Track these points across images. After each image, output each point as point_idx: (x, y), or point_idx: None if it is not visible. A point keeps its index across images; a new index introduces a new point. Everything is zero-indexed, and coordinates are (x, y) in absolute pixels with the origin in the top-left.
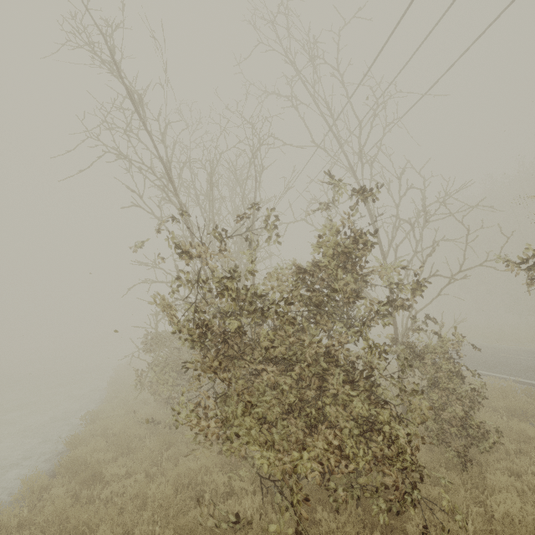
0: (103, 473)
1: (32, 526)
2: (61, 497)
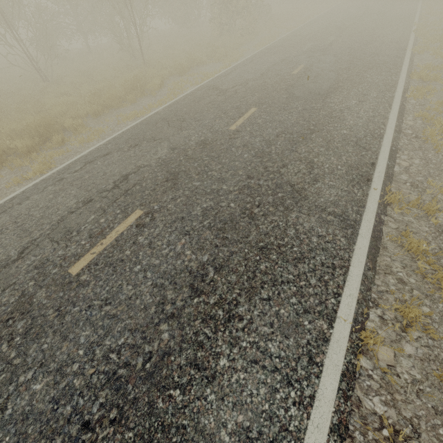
0: None
1: None
2: None
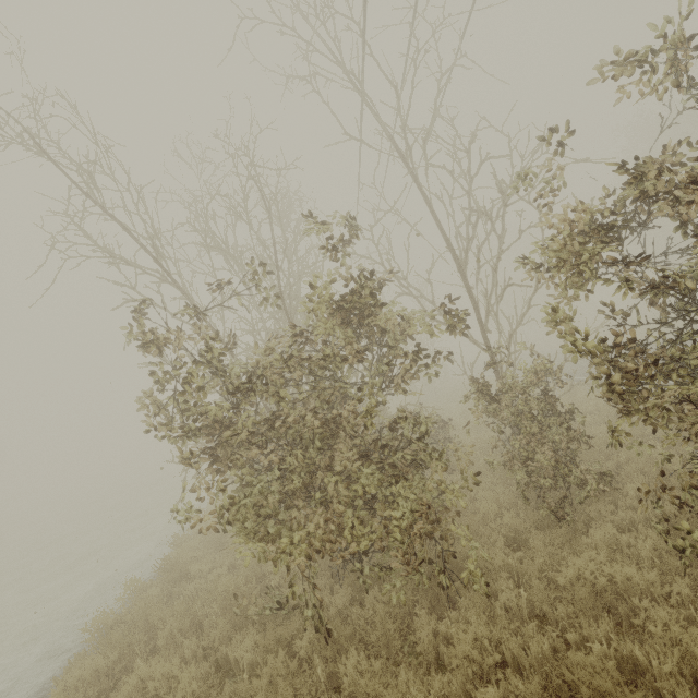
0: (190, 571)
1: (121, 624)
2: (158, 596)
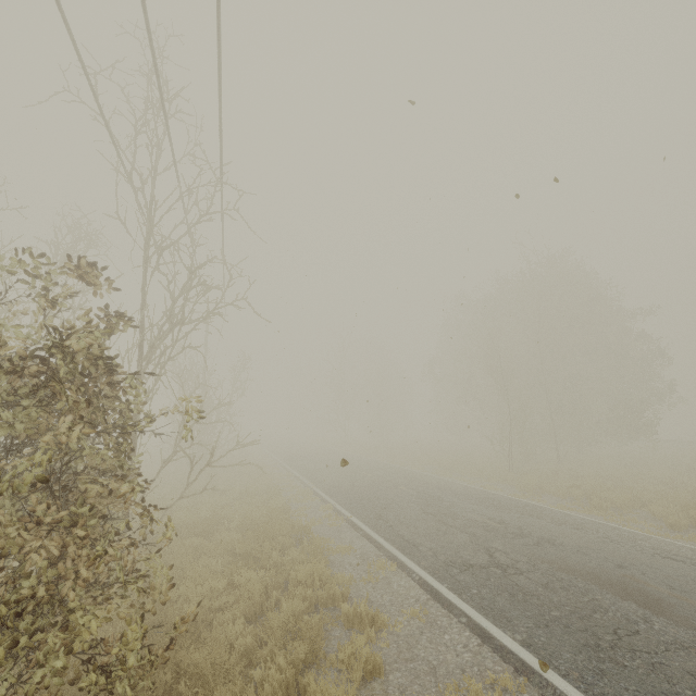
0: None
1: None
2: None
